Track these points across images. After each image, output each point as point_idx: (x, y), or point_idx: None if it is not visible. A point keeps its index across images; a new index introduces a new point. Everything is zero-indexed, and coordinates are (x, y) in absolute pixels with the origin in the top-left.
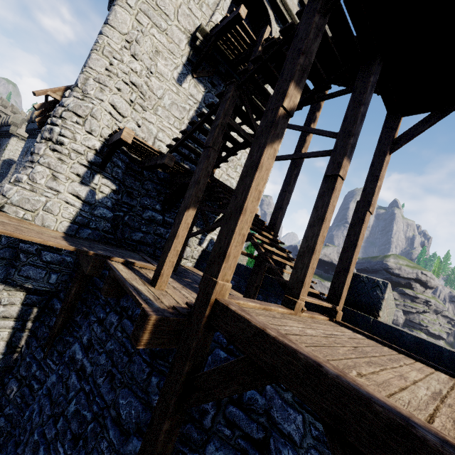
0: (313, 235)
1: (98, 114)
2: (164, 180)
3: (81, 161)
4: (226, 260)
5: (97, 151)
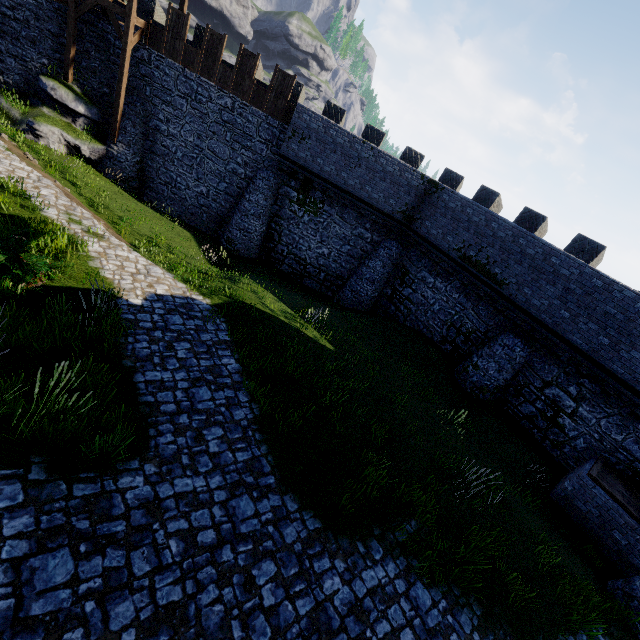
0: None
1: None
2: None
3: None
4: None
5: None
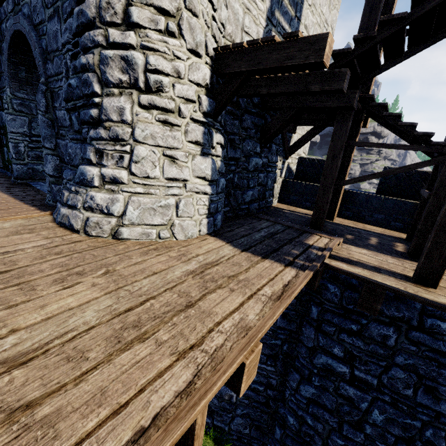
0: None
1: (195, 1)
2: (258, 106)
3: (194, 115)
4: None
5: (206, 88)
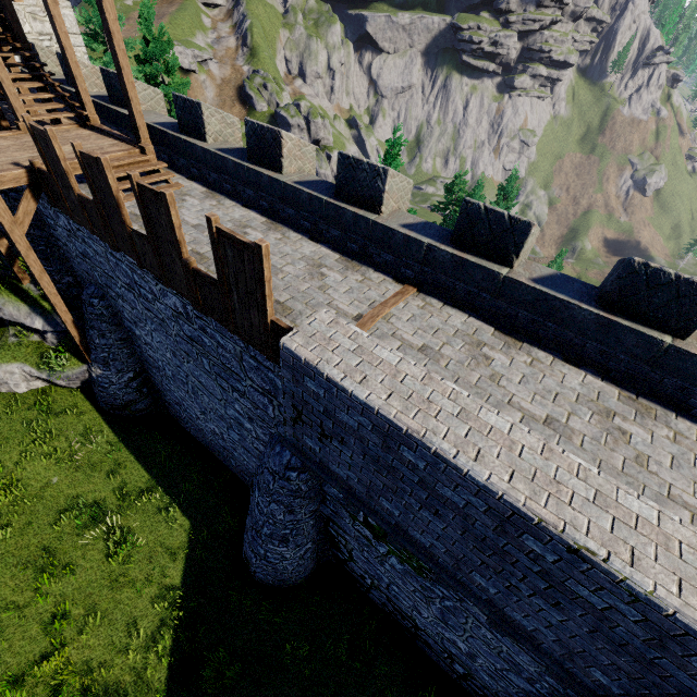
0: None
1: None
2: None
3: None
4: None
5: None
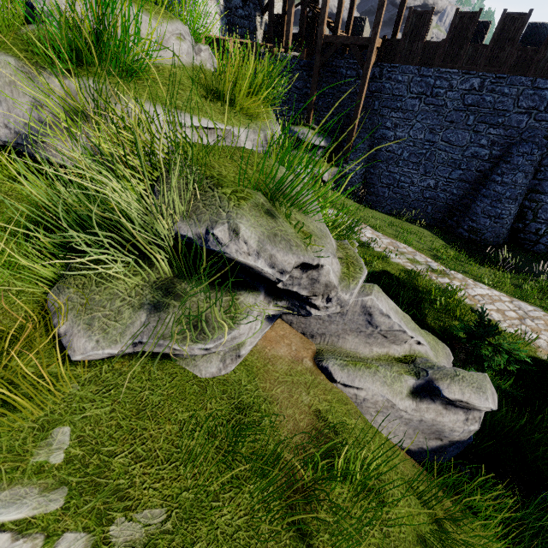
0: (341, 4)
1: None
2: None
3: None
4: (325, 23)
5: None
